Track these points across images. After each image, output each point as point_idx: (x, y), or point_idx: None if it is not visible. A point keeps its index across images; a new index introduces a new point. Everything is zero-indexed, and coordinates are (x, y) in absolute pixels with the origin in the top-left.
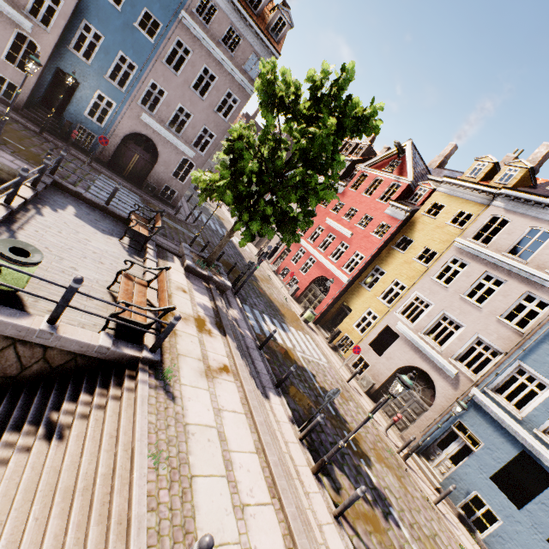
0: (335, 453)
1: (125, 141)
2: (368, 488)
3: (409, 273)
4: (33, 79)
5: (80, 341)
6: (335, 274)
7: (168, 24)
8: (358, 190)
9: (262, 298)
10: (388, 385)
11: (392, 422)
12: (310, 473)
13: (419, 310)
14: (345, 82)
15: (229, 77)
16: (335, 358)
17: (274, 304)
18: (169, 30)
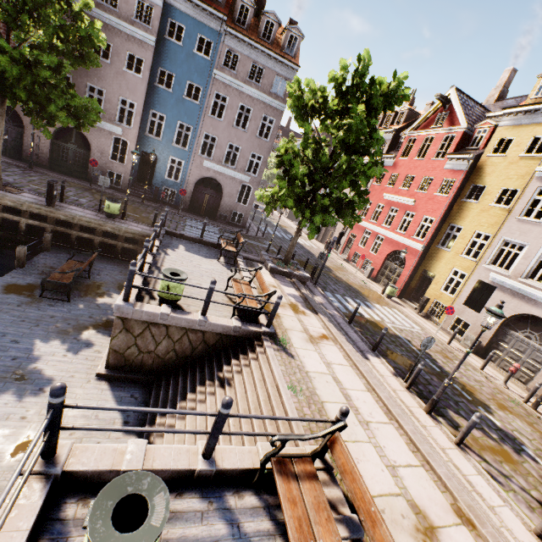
0: (443, 391)
1: (196, 187)
2: (491, 429)
3: (490, 220)
4: (129, 166)
5: (222, 325)
6: (407, 245)
7: (206, 85)
8: (410, 157)
9: (340, 284)
10: (496, 340)
11: (509, 373)
12: (424, 413)
13: (511, 255)
14: (364, 69)
15: (261, 104)
16: (429, 325)
17: (353, 287)
18: (208, 89)
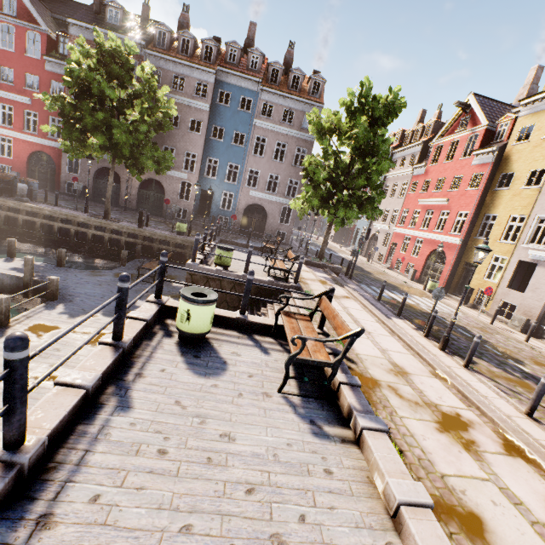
0: (451, 327)
1: (245, 213)
2: (516, 371)
3: (522, 202)
4: (192, 202)
5: (259, 280)
6: (446, 241)
7: (249, 132)
8: (439, 162)
9: (378, 282)
10: None
11: None
12: (437, 350)
13: None
14: (366, 91)
15: (294, 139)
16: (474, 312)
17: (392, 285)
18: (250, 135)
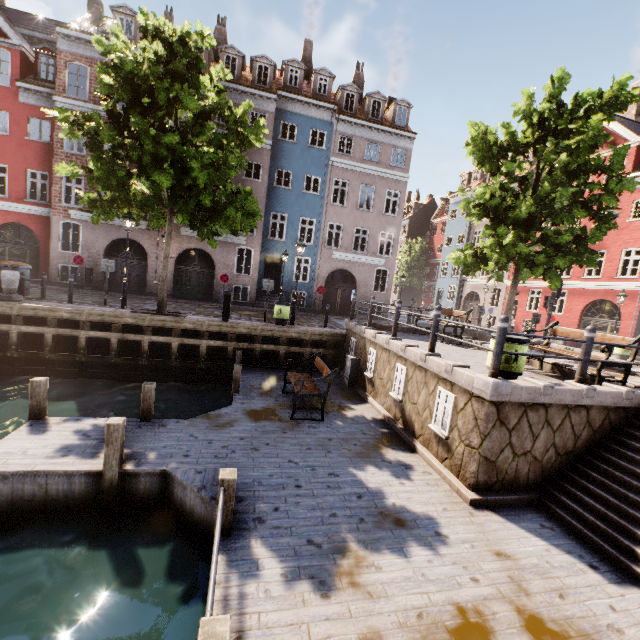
0: None
1: (326, 283)
2: None
3: None
4: (255, 275)
5: (610, 392)
6: (613, 289)
7: (324, 174)
8: None
9: None
10: None
11: None
12: None
13: None
14: (561, 89)
15: (383, 180)
16: None
17: None
18: (326, 178)
